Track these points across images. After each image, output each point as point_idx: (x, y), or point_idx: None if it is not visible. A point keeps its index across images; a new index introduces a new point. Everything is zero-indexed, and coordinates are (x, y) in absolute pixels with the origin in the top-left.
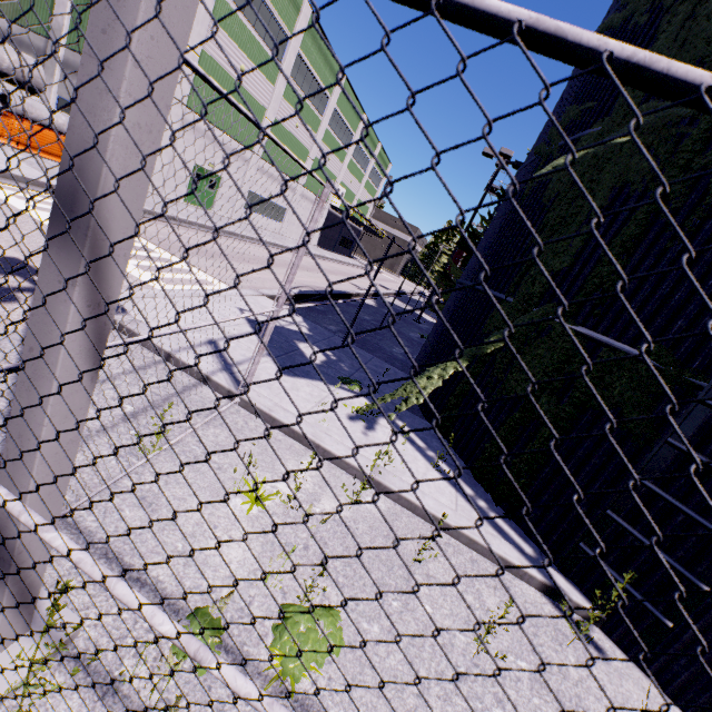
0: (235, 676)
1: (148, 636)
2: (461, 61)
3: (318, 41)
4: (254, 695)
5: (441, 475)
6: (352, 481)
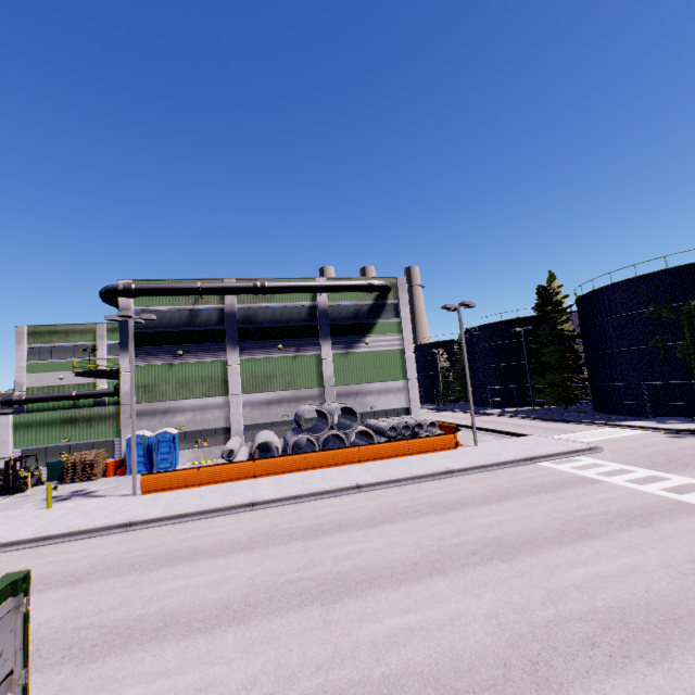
0: None
1: None
2: None
3: None
4: None
5: None
6: None
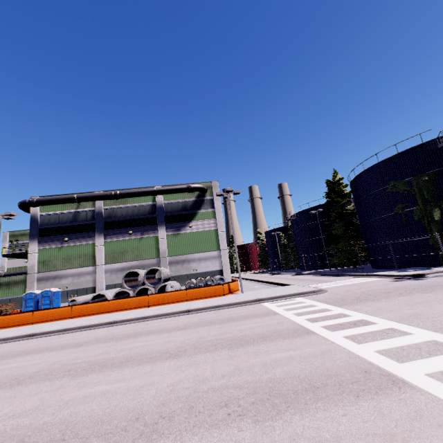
0: None
1: None
2: None
3: None
4: None
5: None
6: None
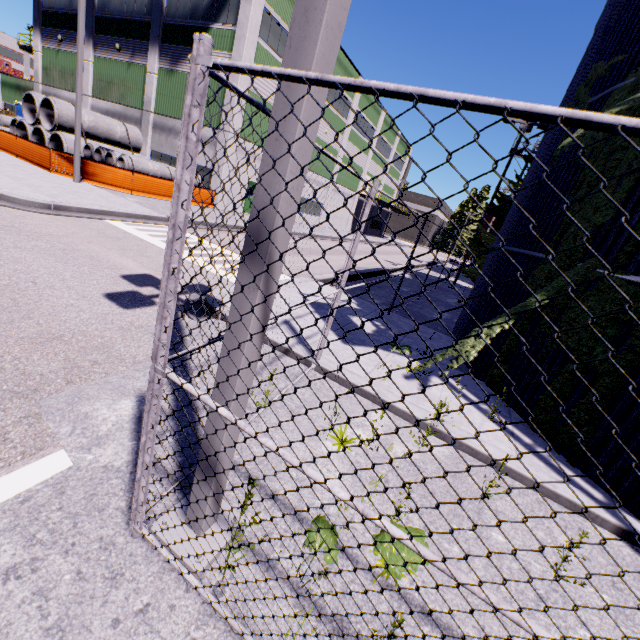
0: (390, 526)
1: (286, 534)
2: (525, 141)
3: (338, 58)
4: (404, 537)
5: (496, 425)
6: (415, 430)
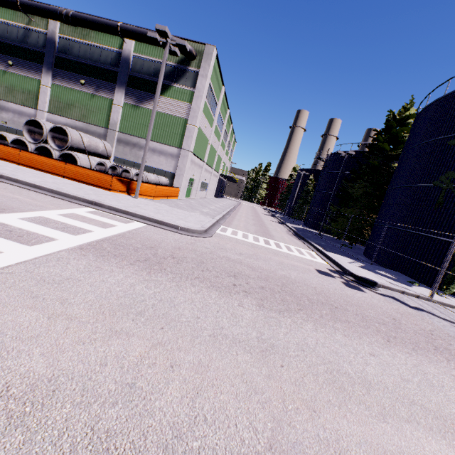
0: None
1: None
2: None
3: (223, 101)
4: None
5: None
6: None
